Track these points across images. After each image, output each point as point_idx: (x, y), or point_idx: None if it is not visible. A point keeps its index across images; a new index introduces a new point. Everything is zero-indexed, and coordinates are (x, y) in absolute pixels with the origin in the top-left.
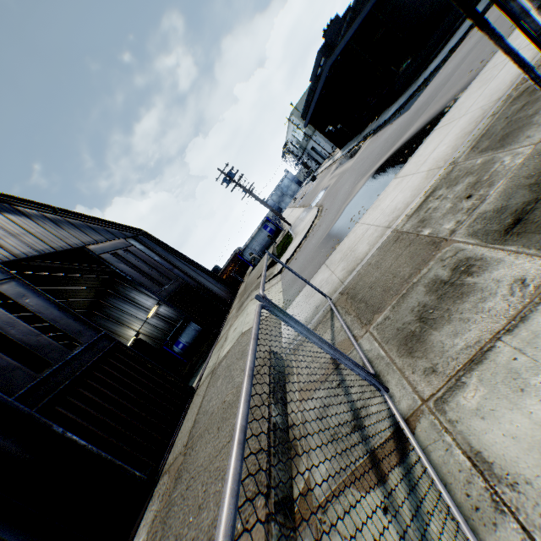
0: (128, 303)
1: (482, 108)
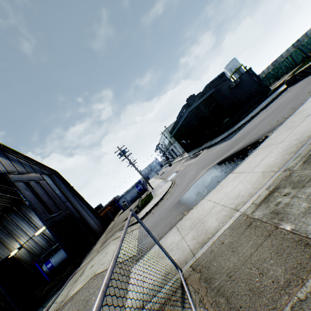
0: (24, 220)
1: (297, 139)
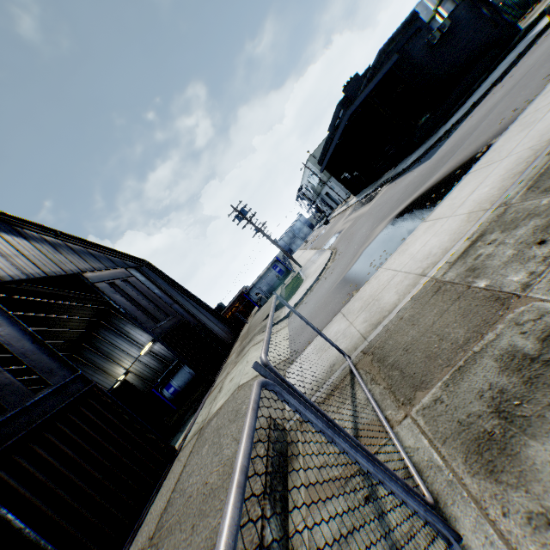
0: (121, 338)
1: (531, 148)
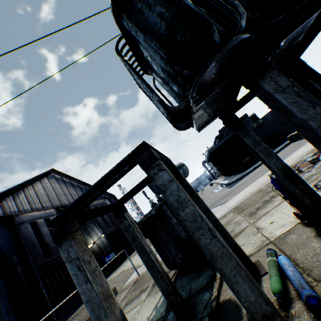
0: (96, 226)
1: None
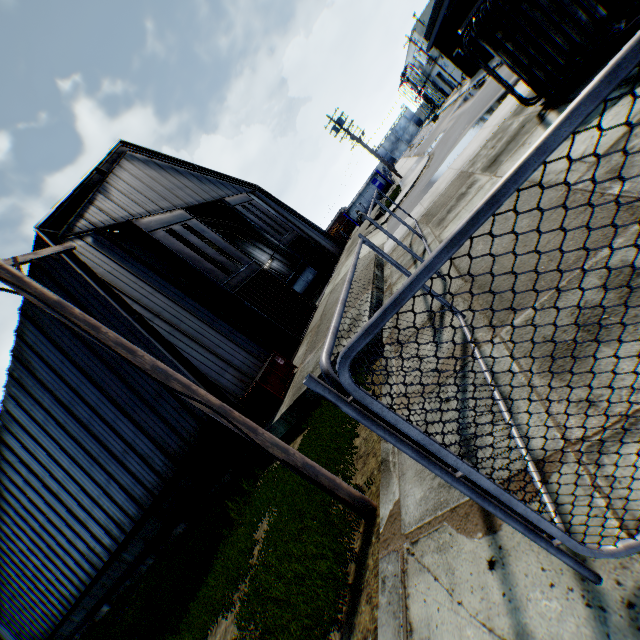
0: None
1: None
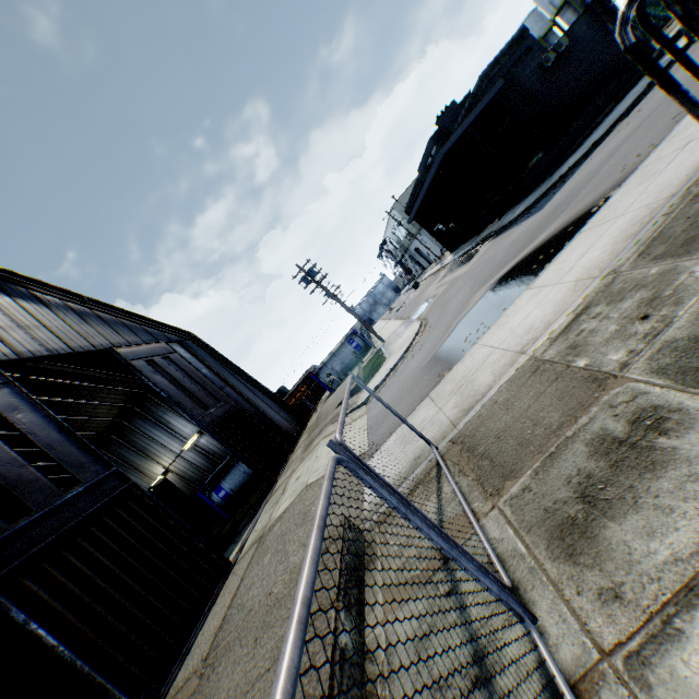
0: (159, 428)
1: (648, 206)
